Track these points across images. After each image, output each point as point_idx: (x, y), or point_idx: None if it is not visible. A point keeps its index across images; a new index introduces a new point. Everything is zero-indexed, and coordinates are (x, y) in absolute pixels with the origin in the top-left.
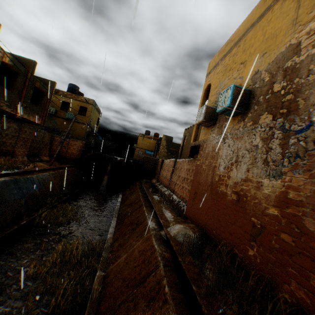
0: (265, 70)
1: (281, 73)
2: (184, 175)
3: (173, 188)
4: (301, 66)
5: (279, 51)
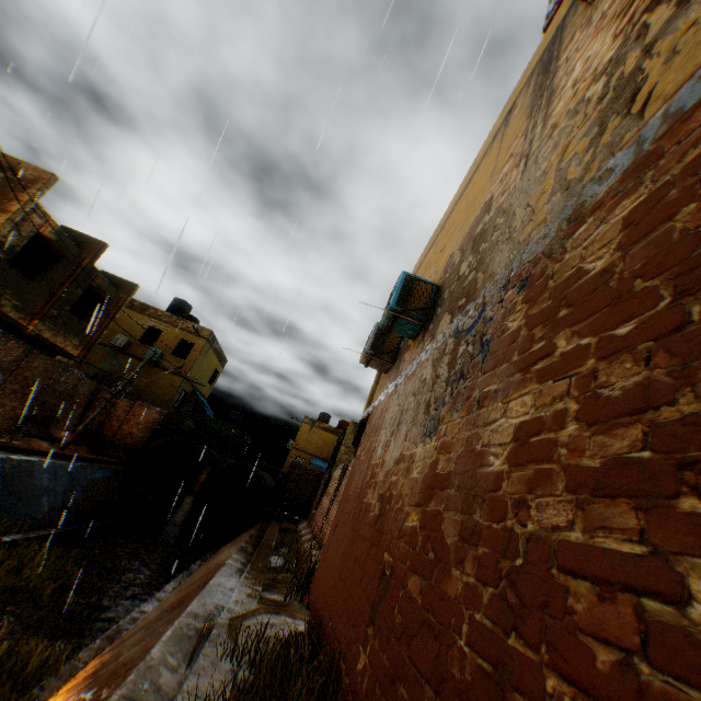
0: (459, 248)
1: (472, 244)
2: None
3: (324, 536)
4: (490, 224)
5: (475, 215)
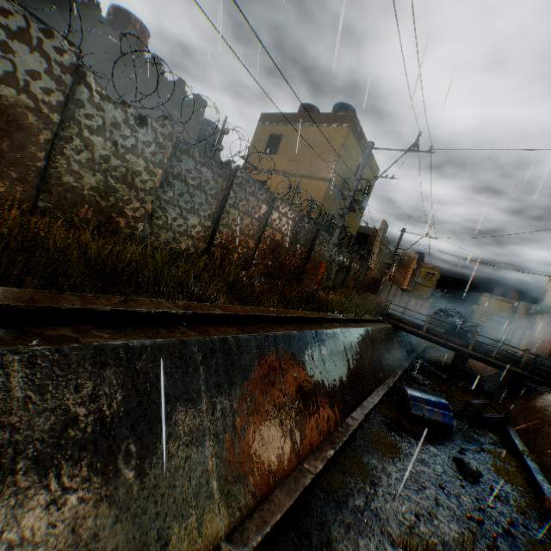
0: None
1: None
2: (525, 340)
3: (517, 350)
4: None
5: None
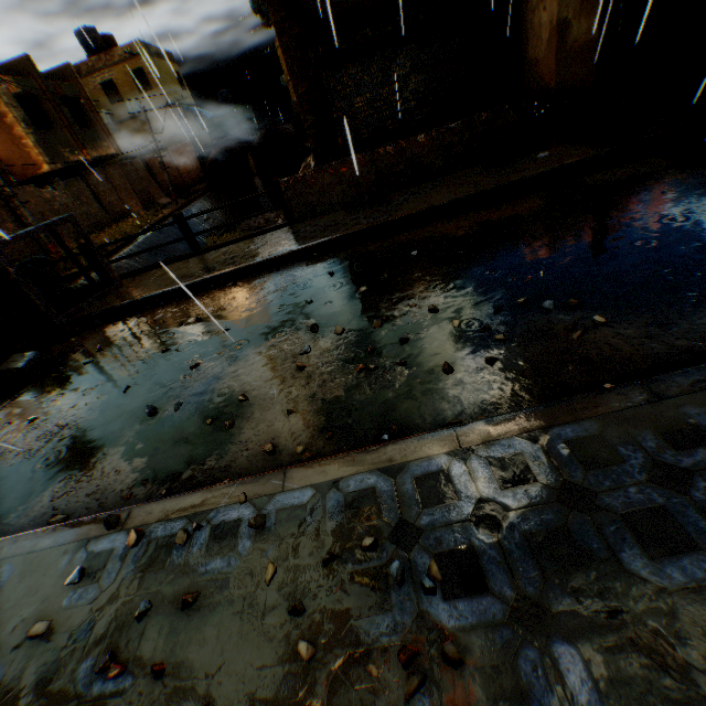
0: None
1: None
2: None
3: None
4: None
5: None
